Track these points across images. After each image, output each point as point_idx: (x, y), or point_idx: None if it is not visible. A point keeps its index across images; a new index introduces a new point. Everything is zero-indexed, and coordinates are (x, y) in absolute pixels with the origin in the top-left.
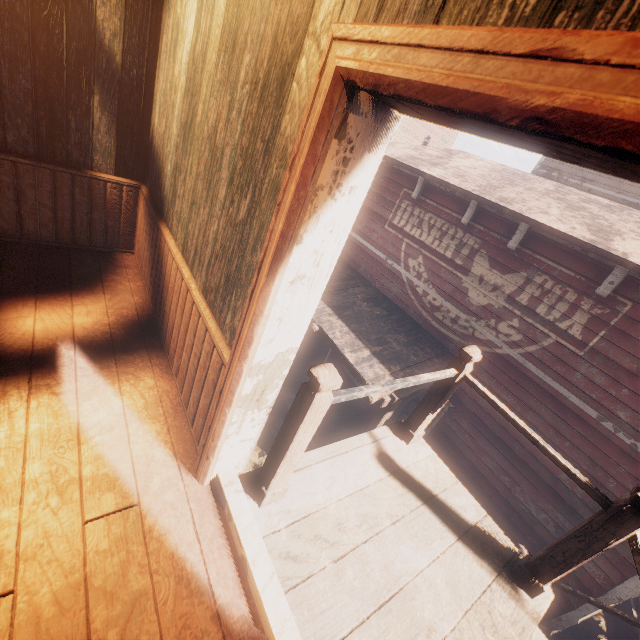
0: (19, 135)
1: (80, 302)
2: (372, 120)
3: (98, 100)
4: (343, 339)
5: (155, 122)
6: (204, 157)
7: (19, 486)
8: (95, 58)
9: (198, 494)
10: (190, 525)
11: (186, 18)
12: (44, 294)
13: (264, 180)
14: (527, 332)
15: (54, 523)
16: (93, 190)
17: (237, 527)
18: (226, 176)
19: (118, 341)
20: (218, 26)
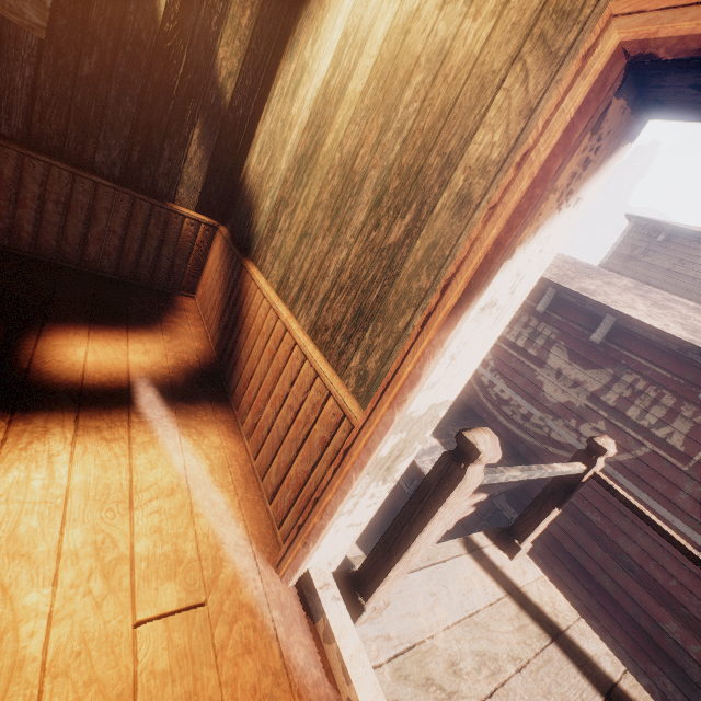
0: (109, 156)
1: (137, 339)
2: (625, 119)
3: (198, 133)
4: None
5: (252, 162)
6: (331, 185)
7: (55, 558)
8: (206, 93)
9: (282, 597)
10: (275, 643)
11: (318, 59)
12: (99, 325)
13: (440, 195)
14: (616, 437)
15: (97, 620)
16: (169, 223)
17: (342, 653)
18: (368, 199)
19: (179, 387)
20: (370, 57)
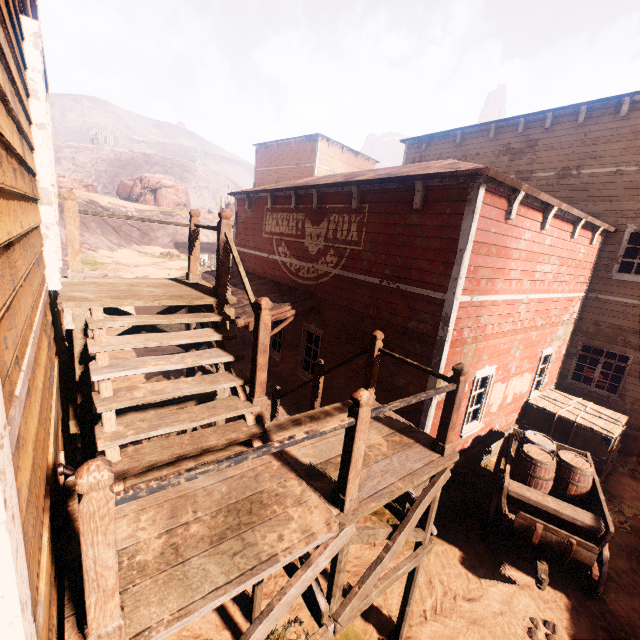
0: None
1: None
2: None
3: None
4: None
5: None
6: None
7: None
8: None
9: None
10: None
11: None
12: None
13: None
14: (338, 253)
15: None
16: None
17: None
18: None
19: None
20: None
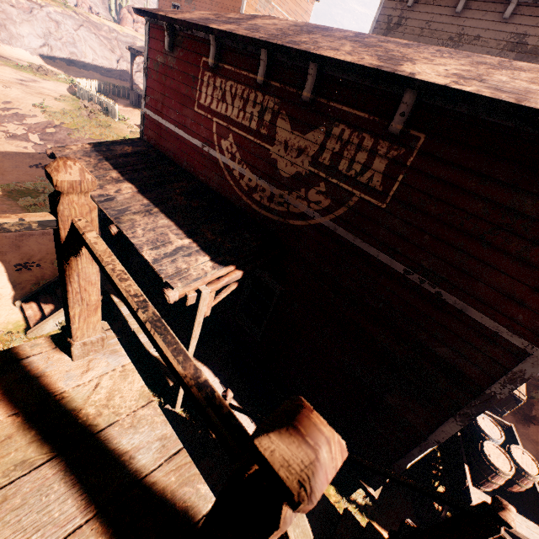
0: None
1: None
2: None
3: None
4: (145, 237)
5: None
6: None
7: None
8: None
9: None
10: None
11: None
12: None
13: None
14: (334, 195)
15: None
16: None
17: None
18: None
19: None
20: None
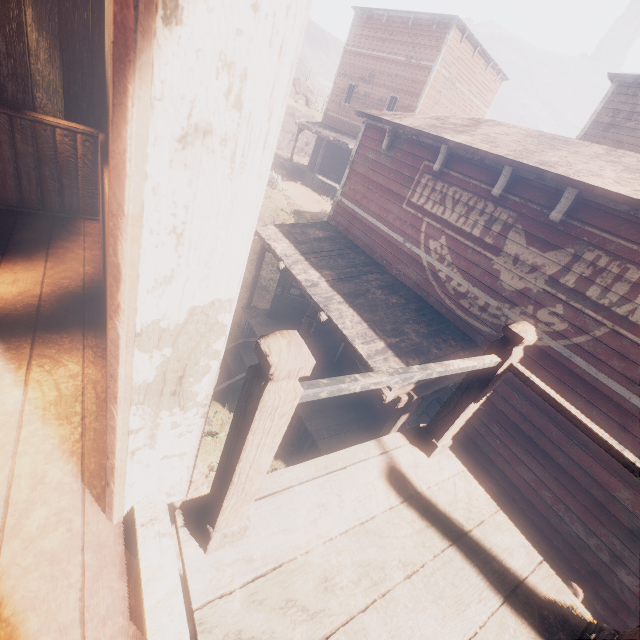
0: None
1: (8, 269)
2: None
3: (32, 15)
4: (354, 329)
5: (105, 44)
6: None
7: None
8: None
9: (101, 537)
10: (72, 593)
11: None
12: None
13: None
14: (574, 320)
15: None
16: (39, 138)
17: (145, 601)
18: None
19: (44, 316)
20: None
